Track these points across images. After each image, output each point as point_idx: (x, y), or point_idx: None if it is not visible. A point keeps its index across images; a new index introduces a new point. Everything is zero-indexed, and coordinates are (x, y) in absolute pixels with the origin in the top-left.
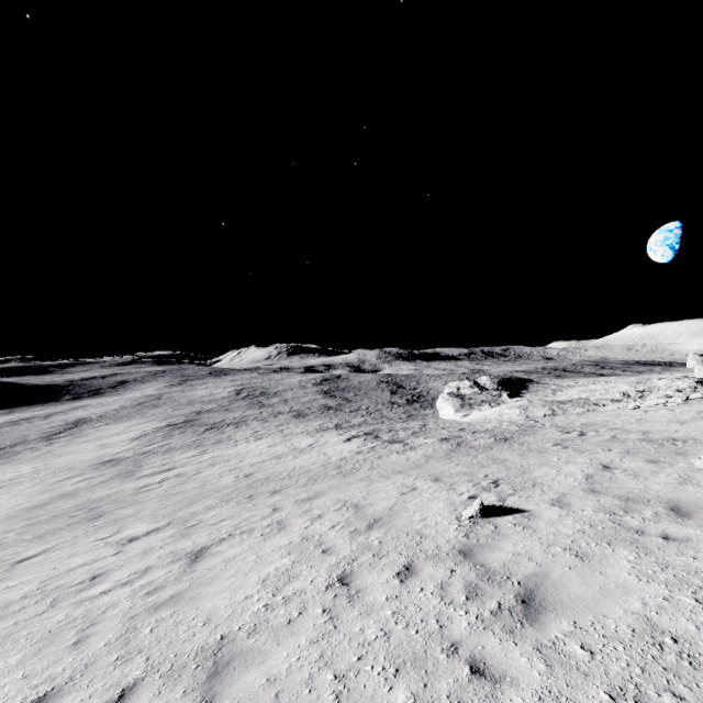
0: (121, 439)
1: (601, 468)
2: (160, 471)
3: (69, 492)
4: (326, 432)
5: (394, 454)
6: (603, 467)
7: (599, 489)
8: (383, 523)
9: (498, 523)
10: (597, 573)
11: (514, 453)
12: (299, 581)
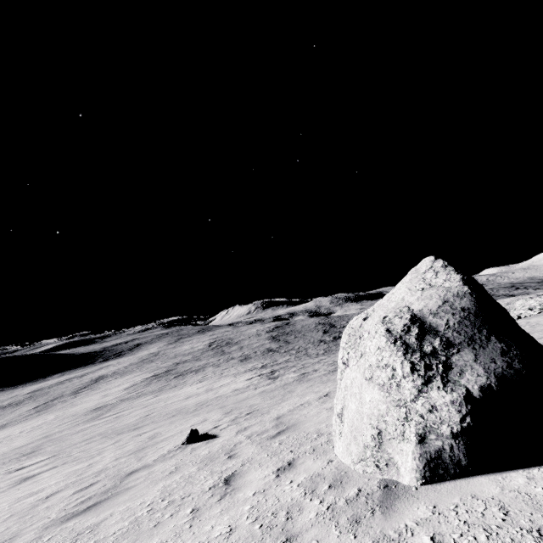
0: (118, 390)
1: (321, 396)
2: (113, 414)
3: (51, 434)
4: (249, 372)
5: (251, 390)
6: (324, 395)
7: (284, 416)
8: (141, 451)
9: (187, 448)
10: (152, 486)
11: (310, 384)
12: (34, 496)
